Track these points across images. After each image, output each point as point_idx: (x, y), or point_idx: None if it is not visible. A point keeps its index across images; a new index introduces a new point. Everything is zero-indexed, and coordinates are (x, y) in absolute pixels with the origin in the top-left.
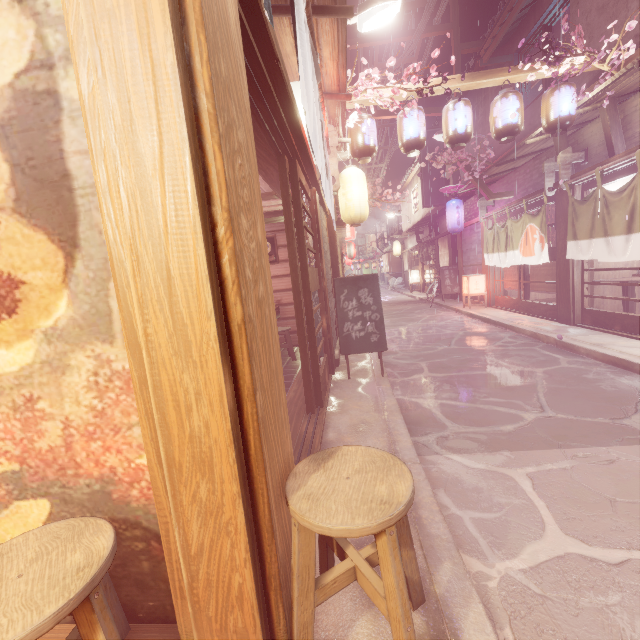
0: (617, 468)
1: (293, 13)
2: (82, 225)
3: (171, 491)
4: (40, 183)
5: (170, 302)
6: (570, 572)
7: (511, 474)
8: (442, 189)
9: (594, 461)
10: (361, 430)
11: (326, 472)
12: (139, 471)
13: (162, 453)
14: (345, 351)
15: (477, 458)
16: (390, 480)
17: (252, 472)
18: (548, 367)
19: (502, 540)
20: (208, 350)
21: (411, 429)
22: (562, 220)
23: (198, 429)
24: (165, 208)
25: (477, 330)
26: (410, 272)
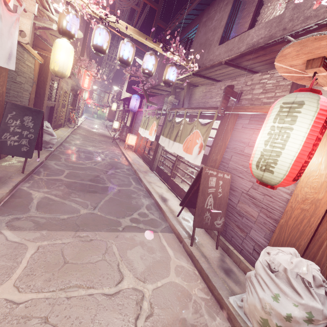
0: (90, 244)
1: None
2: None
3: None
4: None
5: None
6: None
7: (30, 245)
8: (133, 87)
9: (84, 239)
10: None
11: None
12: None
13: None
14: None
15: (21, 234)
16: None
17: None
18: (123, 187)
19: None
20: None
21: (2, 210)
22: (163, 125)
23: None
24: None
25: (117, 161)
26: (114, 121)
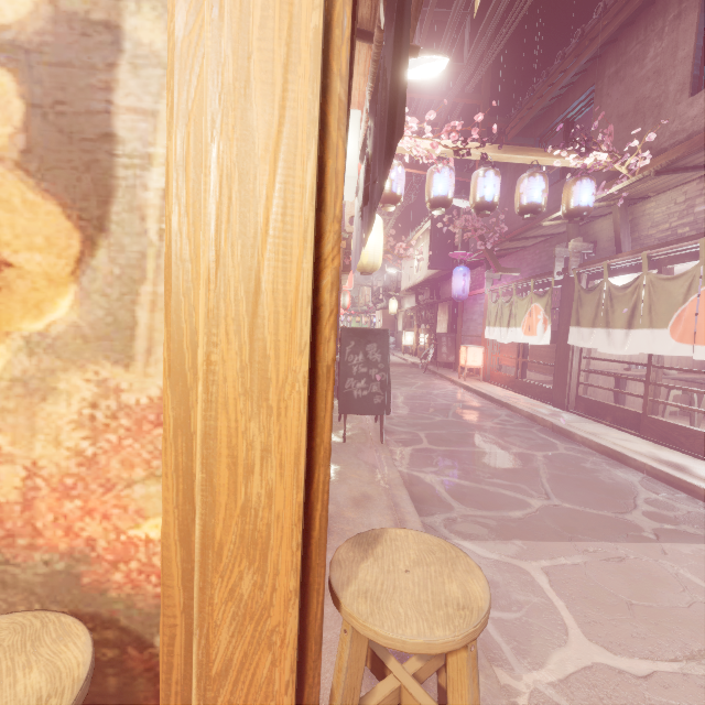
0: (628, 567)
1: (398, 27)
2: (118, 204)
3: (199, 582)
4: (67, 137)
5: (252, 323)
6: (600, 686)
7: (526, 567)
8: (452, 254)
9: (605, 557)
10: (363, 504)
11: (378, 561)
12: (130, 546)
13: (197, 528)
14: (344, 410)
15: (489, 546)
16: (459, 577)
17: (310, 560)
18: (547, 451)
19: (526, 646)
20: (291, 394)
21: (415, 507)
22: (567, 305)
23: (256, 498)
24: (270, 201)
25: (473, 404)
26: (405, 333)
